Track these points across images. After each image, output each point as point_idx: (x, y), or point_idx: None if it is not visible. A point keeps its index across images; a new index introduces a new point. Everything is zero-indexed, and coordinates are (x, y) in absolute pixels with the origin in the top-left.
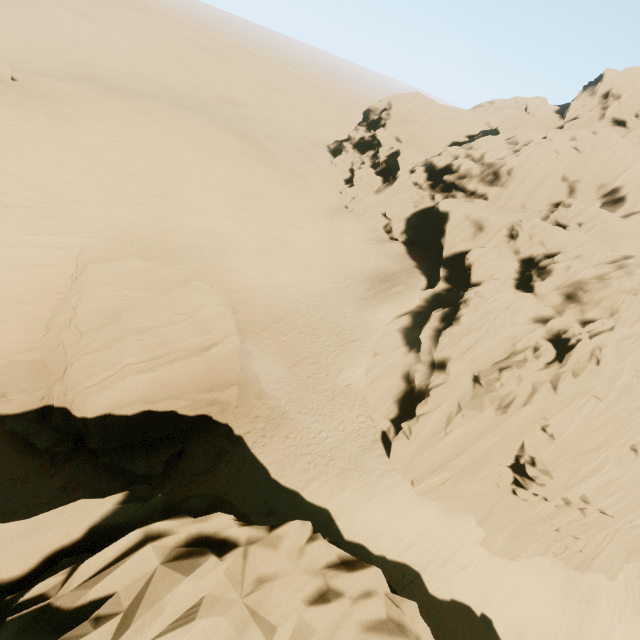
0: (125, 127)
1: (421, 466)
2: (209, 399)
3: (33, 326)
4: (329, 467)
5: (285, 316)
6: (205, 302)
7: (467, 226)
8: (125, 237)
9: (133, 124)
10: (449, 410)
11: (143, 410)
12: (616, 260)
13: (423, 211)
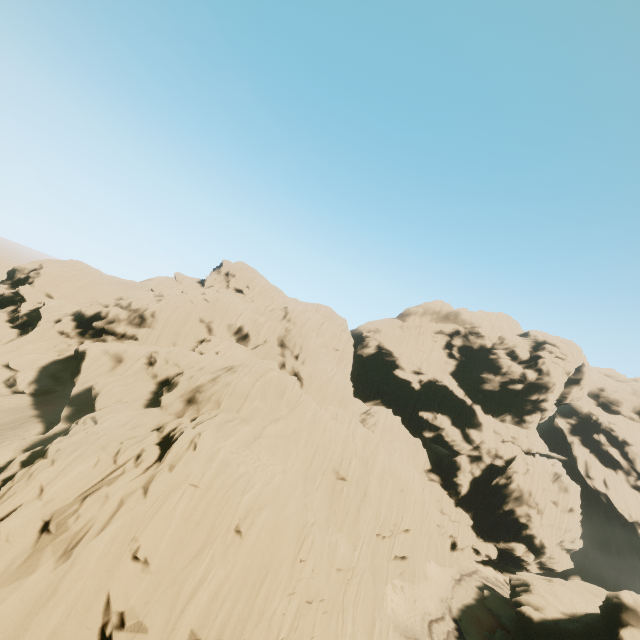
0: None
1: None
2: None
3: None
4: None
5: None
6: None
7: (106, 360)
8: None
9: None
10: None
11: None
12: (229, 366)
13: (69, 358)
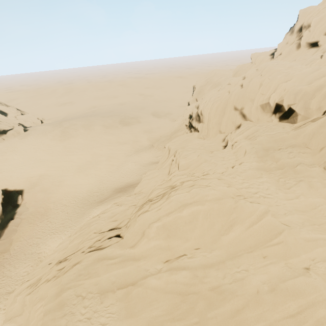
0: (44, 138)
1: (8, 313)
2: None
3: None
4: None
5: (50, 212)
6: None
7: (167, 154)
8: (5, 183)
9: (49, 136)
10: (32, 282)
11: None
12: (181, 182)
13: None
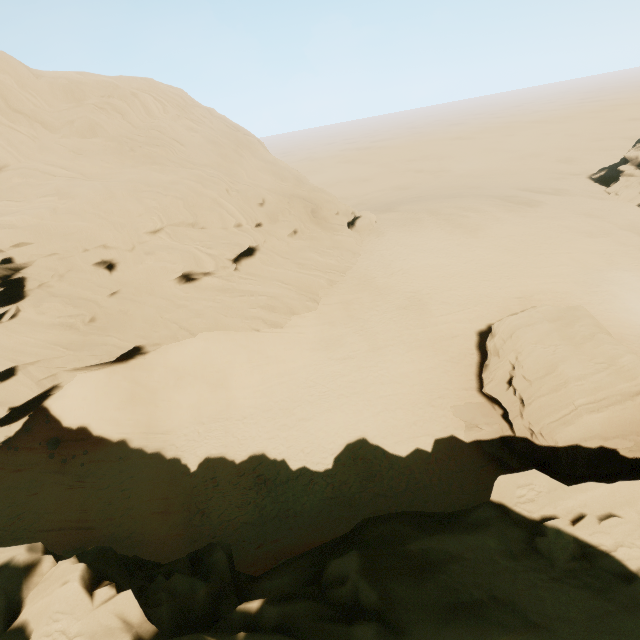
0: (448, 228)
1: None
2: None
3: (467, 378)
4: None
5: None
6: (618, 351)
7: None
8: (491, 308)
9: (450, 224)
10: None
11: (600, 445)
12: None
13: None
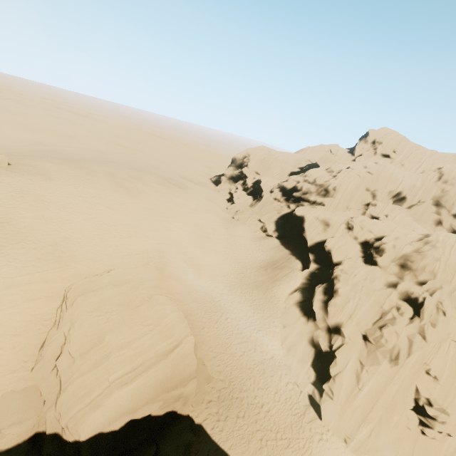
0: (87, 186)
1: (348, 423)
2: (175, 396)
3: (24, 354)
4: (278, 440)
5: (213, 306)
6: (166, 311)
7: (318, 224)
8: (93, 265)
9: (92, 183)
10: (355, 367)
11: (127, 421)
12: (421, 238)
13: (284, 215)
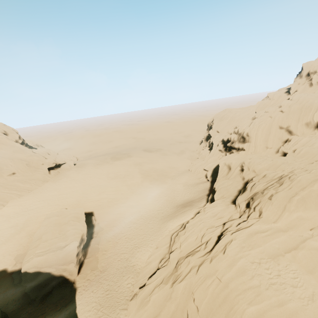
0: (95, 169)
1: None
2: (62, 268)
3: None
4: (99, 311)
5: (123, 230)
6: (70, 229)
7: (225, 168)
8: (75, 206)
9: (99, 167)
10: (157, 283)
11: (36, 271)
12: (282, 174)
13: None
